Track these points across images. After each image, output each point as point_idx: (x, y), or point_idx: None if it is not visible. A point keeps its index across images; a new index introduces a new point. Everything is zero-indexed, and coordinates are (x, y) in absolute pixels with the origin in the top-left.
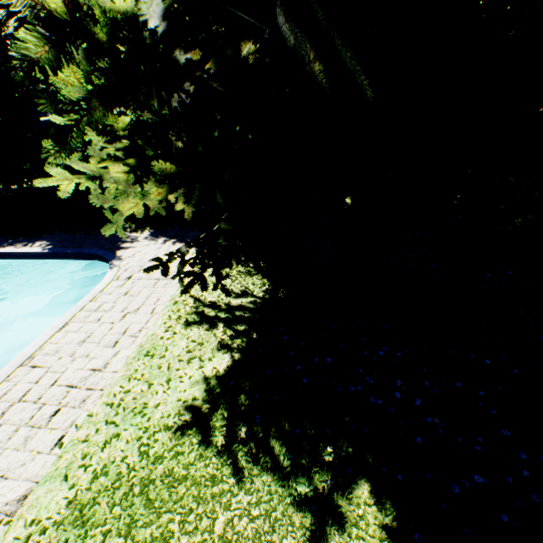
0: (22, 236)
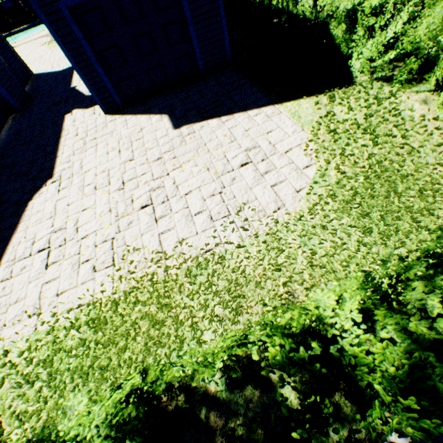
0: (13, 30)
